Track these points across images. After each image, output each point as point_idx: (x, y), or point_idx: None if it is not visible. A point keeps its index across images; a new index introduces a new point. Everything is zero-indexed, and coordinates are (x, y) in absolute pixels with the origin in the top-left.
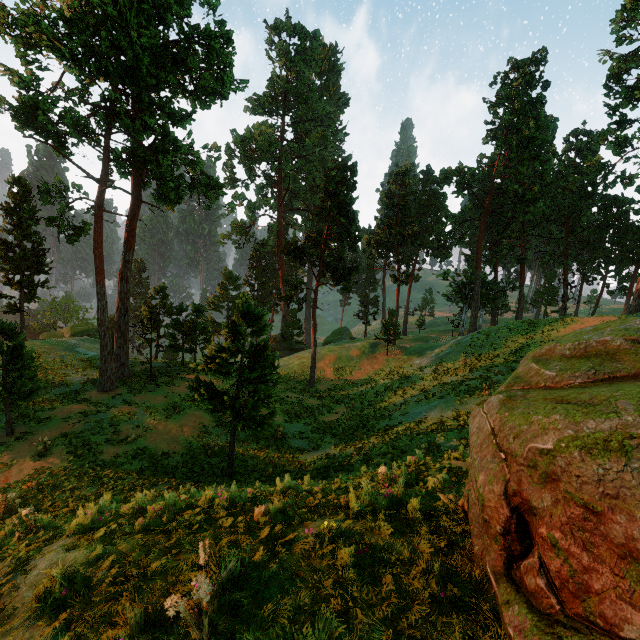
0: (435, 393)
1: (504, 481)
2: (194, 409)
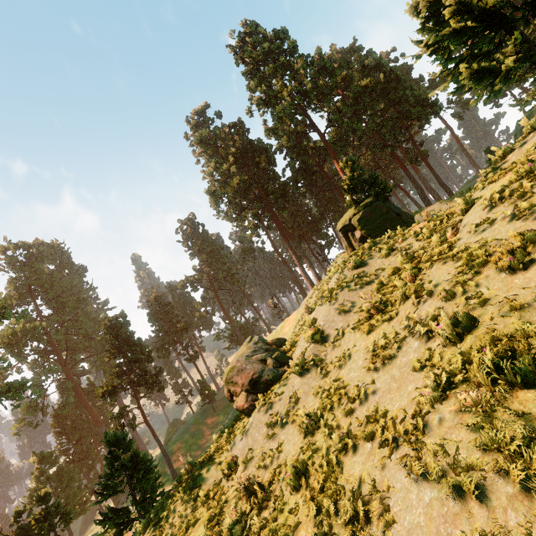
0: None
1: (226, 390)
2: None
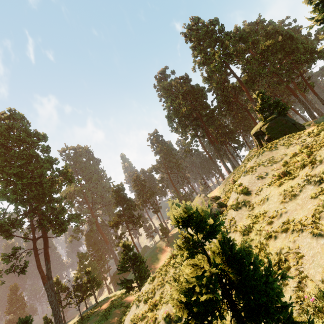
0: None
1: None
2: (113, 310)
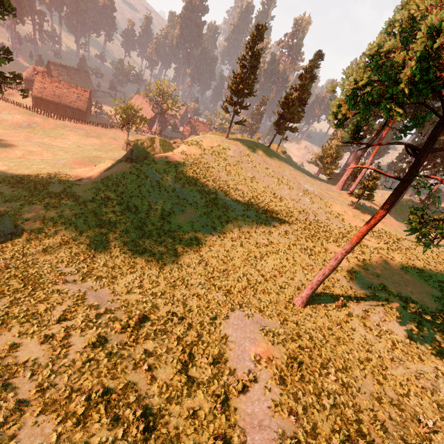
0: None
1: None
2: (387, 216)
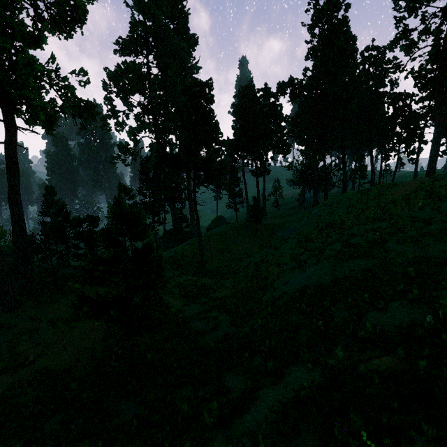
0: (306, 260)
1: None
2: None
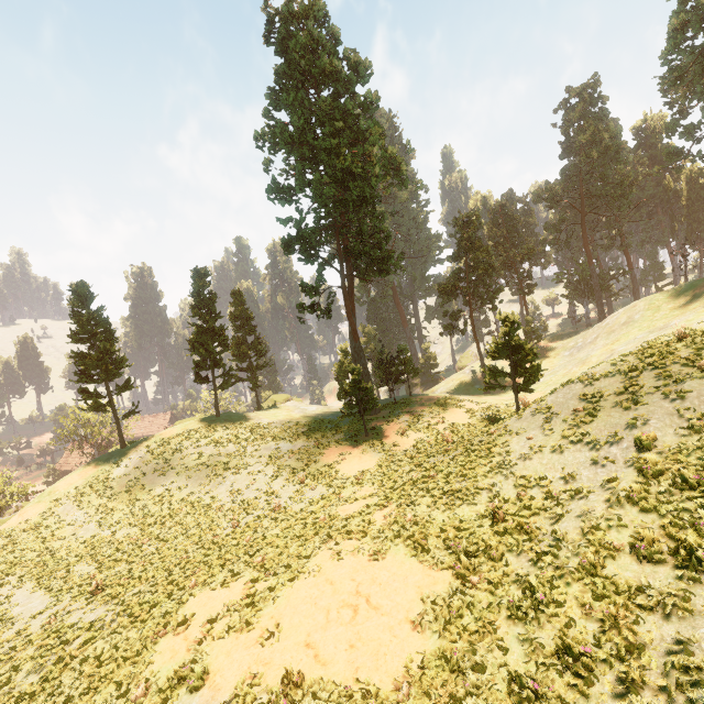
0: (616, 356)
1: None
2: (449, 408)
